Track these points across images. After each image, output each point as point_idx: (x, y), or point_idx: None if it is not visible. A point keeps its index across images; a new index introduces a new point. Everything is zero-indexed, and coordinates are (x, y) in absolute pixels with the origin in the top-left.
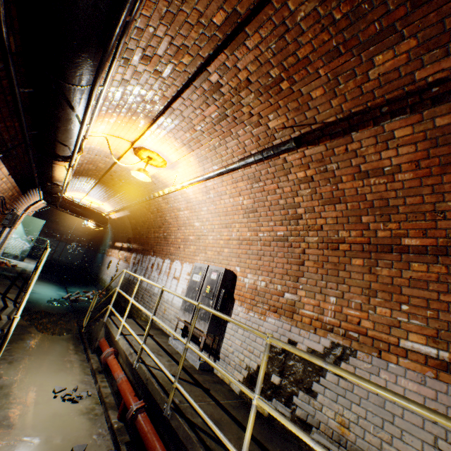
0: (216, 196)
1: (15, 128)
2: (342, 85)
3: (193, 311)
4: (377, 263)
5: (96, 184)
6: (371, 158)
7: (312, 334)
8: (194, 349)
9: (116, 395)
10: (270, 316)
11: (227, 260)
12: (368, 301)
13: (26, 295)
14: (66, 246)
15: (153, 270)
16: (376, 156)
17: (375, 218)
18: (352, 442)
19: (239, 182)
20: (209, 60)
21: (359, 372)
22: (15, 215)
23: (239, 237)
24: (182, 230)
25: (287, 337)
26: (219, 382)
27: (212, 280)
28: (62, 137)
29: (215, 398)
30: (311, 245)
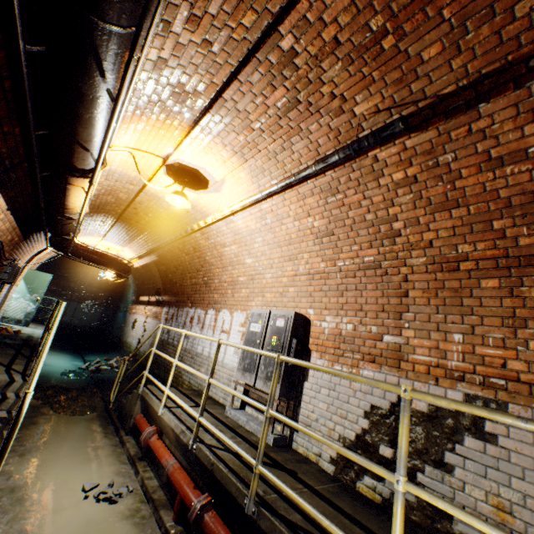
0: (275, 222)
1: (14, 137)
2: (470, 34)
3: (256, 371)
4: (521, 281)
5: (114, 223)
6: (507, 138)
7: (433, 386)
8: (281, 417)
9: (166, 489)
10: (366, 368)
11: (294, 302)
12: (514, 335)
13: (39, 363)
14: (79, 306)
15: (193, 325)
16: (516, 134)
17: (513, 220)
18: (521, 533)
19: (308, 198)
20: (280, 17)
21: (514, 433)
22: (16, 267)
23: (309, 271)
24: (229, 270)
25: (396, 393)
26: (304, 461)
27: (278, 329)
28: (83, 133)
29: (306, 483)
30: (416, 269)
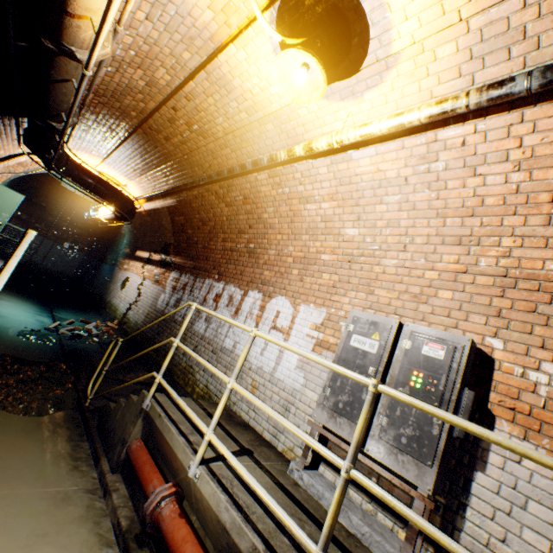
0: (456, 168)
1: None
2: None
3: None
4: None
5: (128, 136)
6: None
7: None
8: None
9: None
10: None
11: (449, 316)
12: None
13: None
14: (55, 246)
15: (218, 306)
16: None
17: None
18: None
19: None
20: None
21: None
22: None
23: (506, 271)
24: (302, 240)
25: None
26: None
27: (429, 361)
28: None
29: None
30: None
